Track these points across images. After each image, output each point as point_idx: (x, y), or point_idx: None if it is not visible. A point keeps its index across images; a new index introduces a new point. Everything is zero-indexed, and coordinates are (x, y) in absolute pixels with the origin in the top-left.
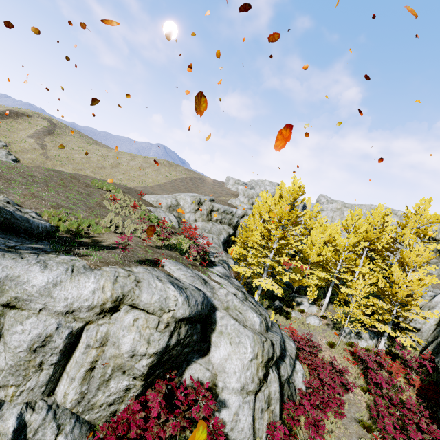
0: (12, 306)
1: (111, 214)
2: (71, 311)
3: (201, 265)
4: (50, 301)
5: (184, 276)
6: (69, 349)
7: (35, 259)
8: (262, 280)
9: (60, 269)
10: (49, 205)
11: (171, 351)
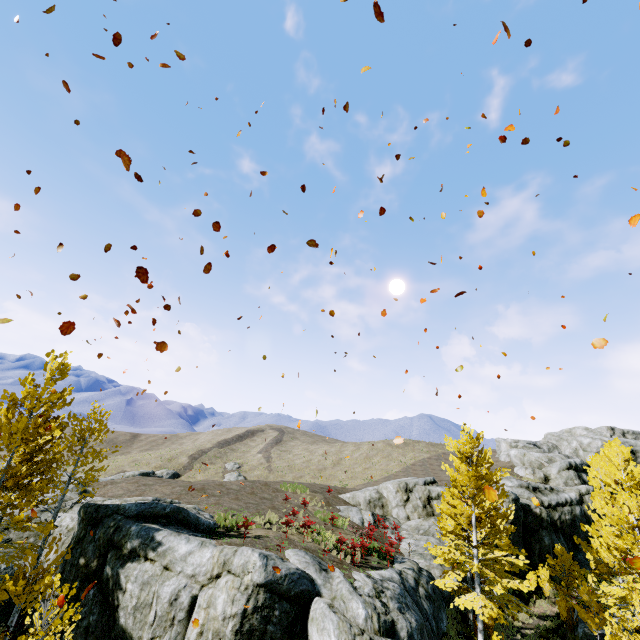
0: (168, 568)
1: (270, 512)
2: (194, 574)
3: (357, 565)
4: (185, 565)
5: (298, 561)
6: (191, 610)
7: (185, 536)
8: (466, 595)
9: (195, 543)
10: (224, 509)
11: (251, 619)
